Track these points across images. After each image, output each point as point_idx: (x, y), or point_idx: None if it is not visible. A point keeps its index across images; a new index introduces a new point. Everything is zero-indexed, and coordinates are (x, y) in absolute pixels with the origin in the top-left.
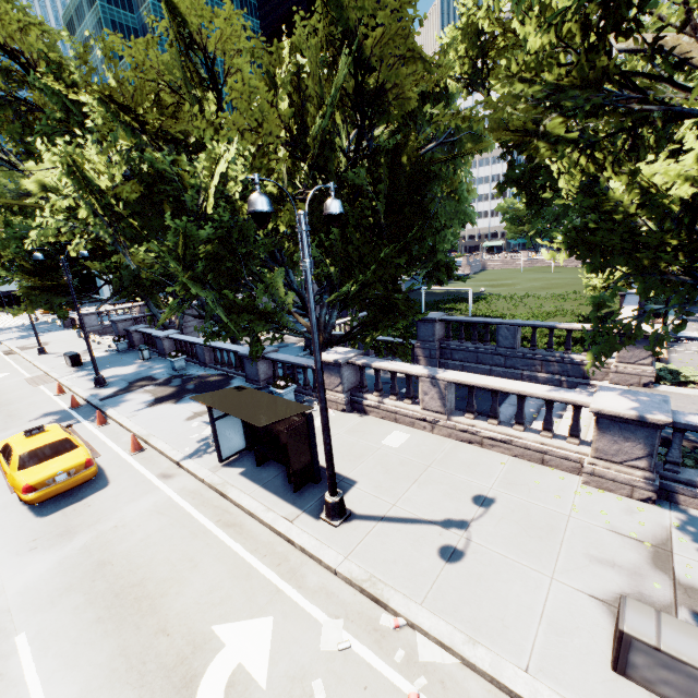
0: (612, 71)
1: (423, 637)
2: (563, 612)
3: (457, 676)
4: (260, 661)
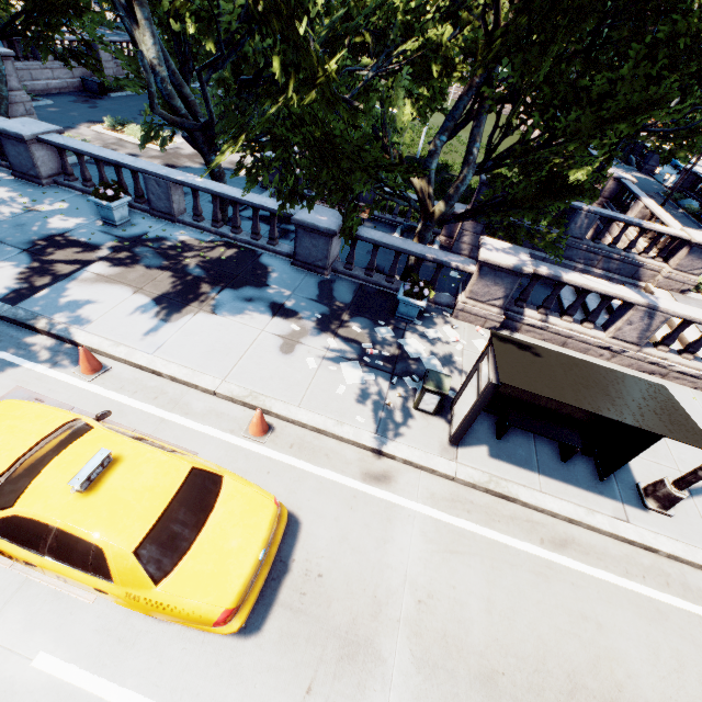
0: None
1: None
2: None
3: None
4: None
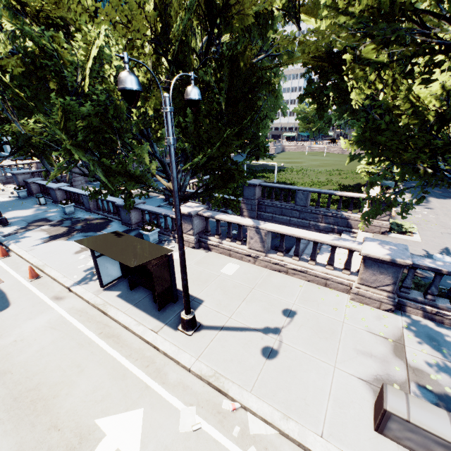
0: (411, 5)
1: (252, 415)
2: (342, 391)
3: (276, 443)
4: (133, 445)
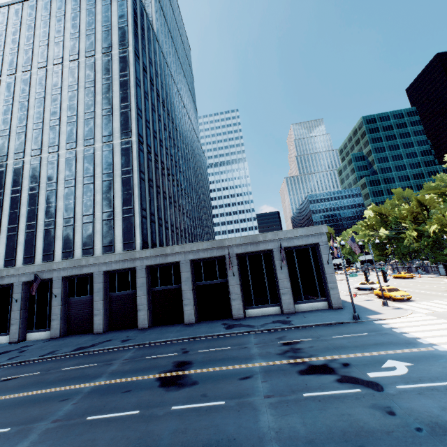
0: None
1: None
2: None
3: None
4: None
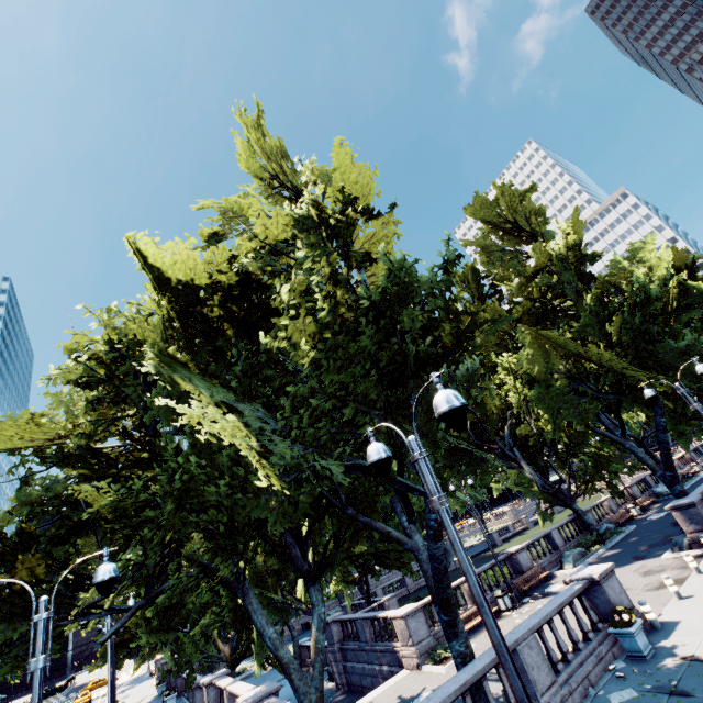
0: None
1: None
2: None
3: None
4: None
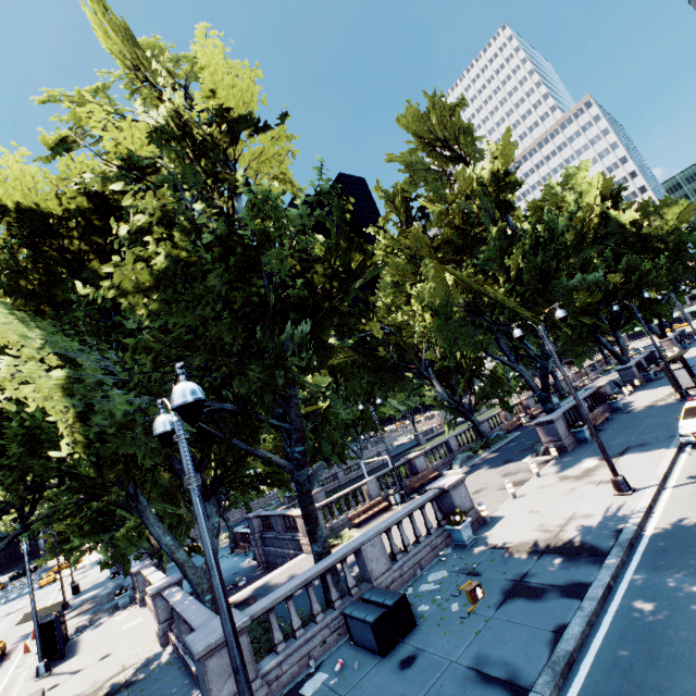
0: None
1: None
2: None
3: None
4: None
